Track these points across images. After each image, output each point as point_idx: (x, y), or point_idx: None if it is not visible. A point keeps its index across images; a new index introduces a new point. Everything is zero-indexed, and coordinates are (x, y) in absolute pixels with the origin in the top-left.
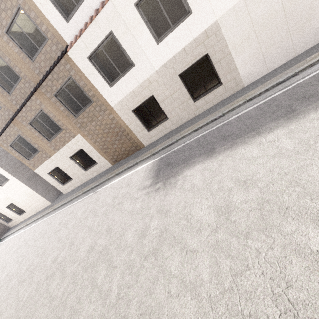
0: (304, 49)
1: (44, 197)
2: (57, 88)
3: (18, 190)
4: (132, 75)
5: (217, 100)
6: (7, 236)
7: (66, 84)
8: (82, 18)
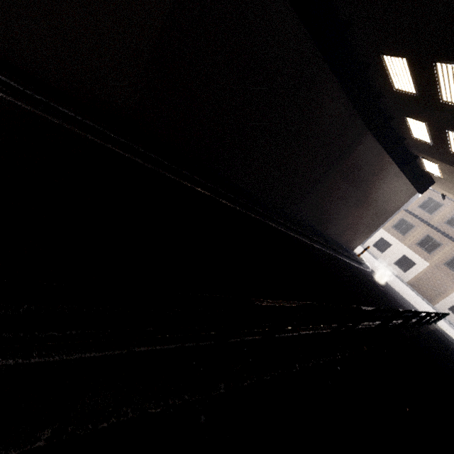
0: None
1: None
2: None
3: None
4: None
5: None
6: None
7: None
8: None
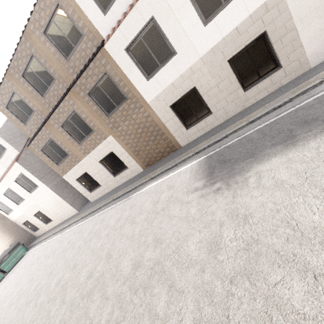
0: None
1: (71, 204)
2: (90, 86)
3: (46, 197)
4: (173, 64)
5: (274, 87)
6: (33, 245)
7: (100, 81)
8: (121, 8)
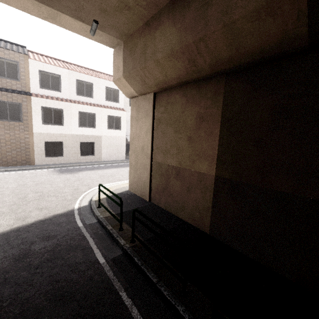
0: (120, 159)
1: None
2: (2, 99)
3: None
4: (60, 128)
5: (90, 160)
6: None
7: (12, 103)
8: (50, 94)
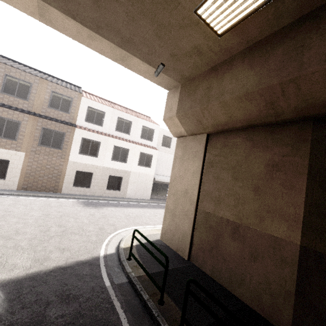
0: (145, 198)
1: None
2: (50, 128)
3: None
4: (93, 159)
5: (115, 196)
6: None
7: (57, 132)
8: (92, 127)
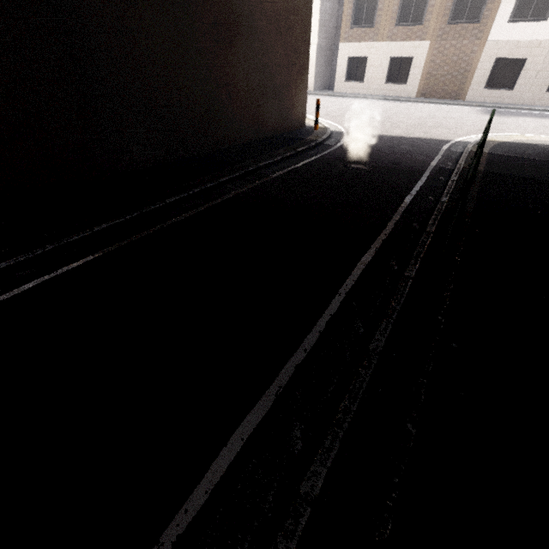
0: None
1: (315, 78)
2: None
3: None
4: (535, 27)
5: None
6: None
7: None
8: None
